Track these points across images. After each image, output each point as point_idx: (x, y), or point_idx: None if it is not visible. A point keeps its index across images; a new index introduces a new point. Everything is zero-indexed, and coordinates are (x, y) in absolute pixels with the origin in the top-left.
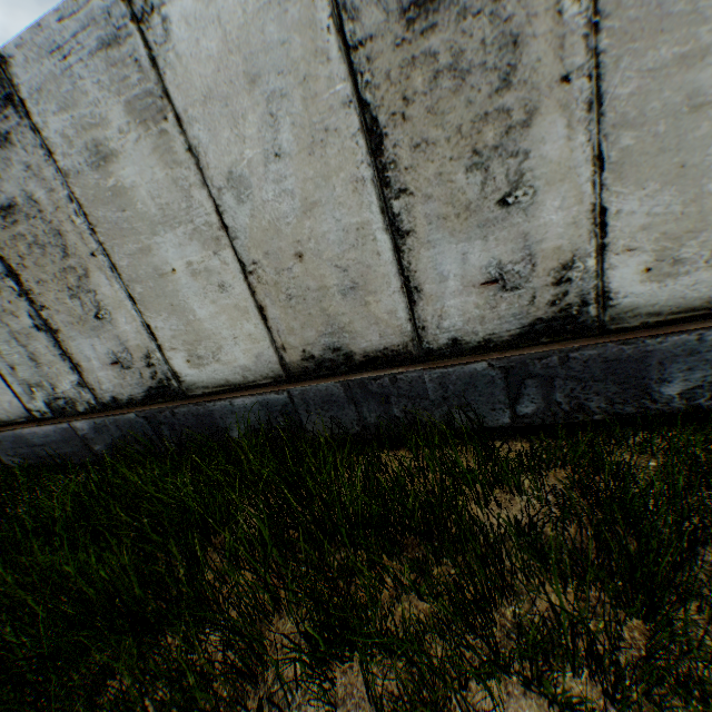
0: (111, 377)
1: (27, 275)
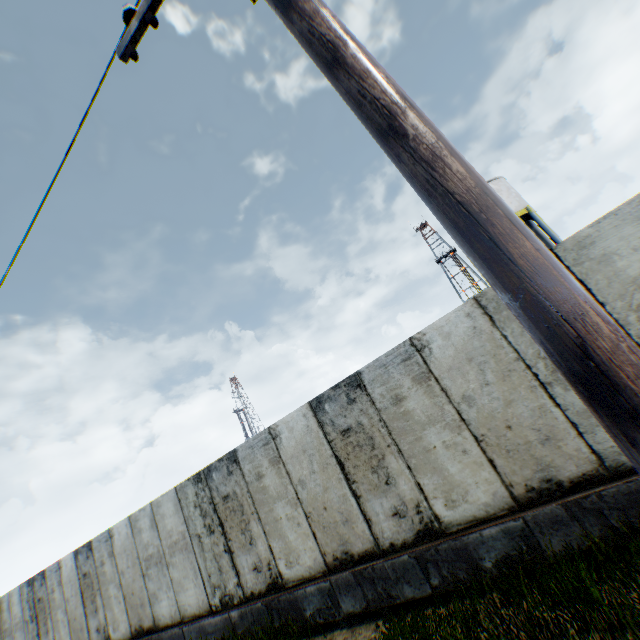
0: None
1: (40, 616)
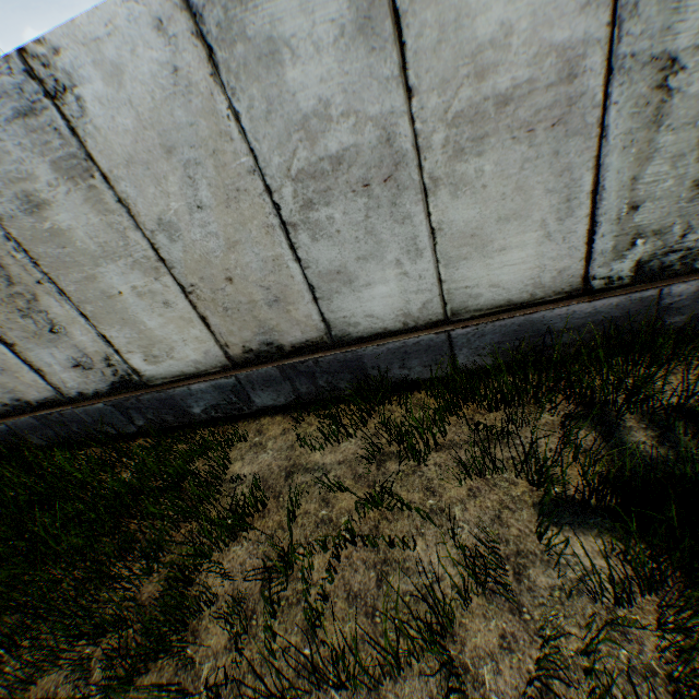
0: None
1: None
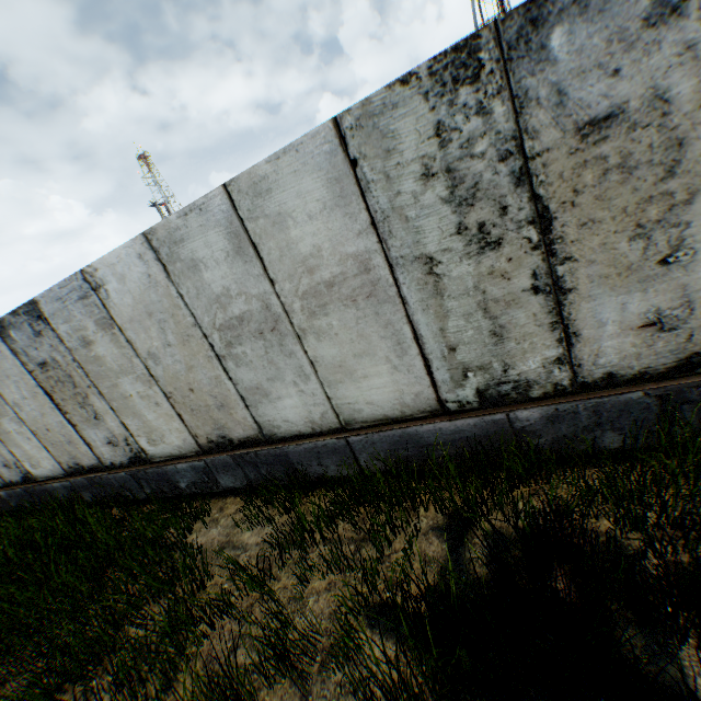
0: (8, 472)
1: None
